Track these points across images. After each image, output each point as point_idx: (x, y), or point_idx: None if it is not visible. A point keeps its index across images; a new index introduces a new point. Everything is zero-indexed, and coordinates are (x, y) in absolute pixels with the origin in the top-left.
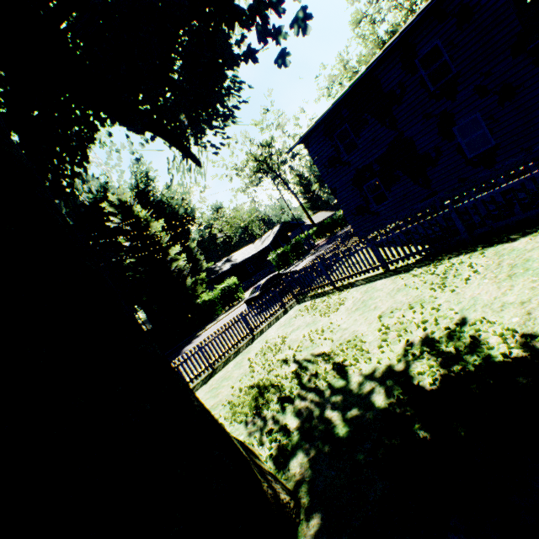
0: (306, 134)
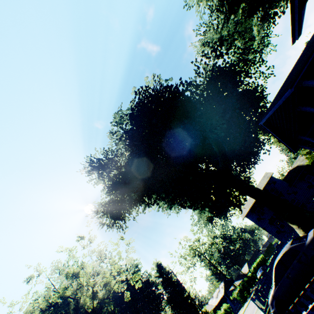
0: (247, 212)
